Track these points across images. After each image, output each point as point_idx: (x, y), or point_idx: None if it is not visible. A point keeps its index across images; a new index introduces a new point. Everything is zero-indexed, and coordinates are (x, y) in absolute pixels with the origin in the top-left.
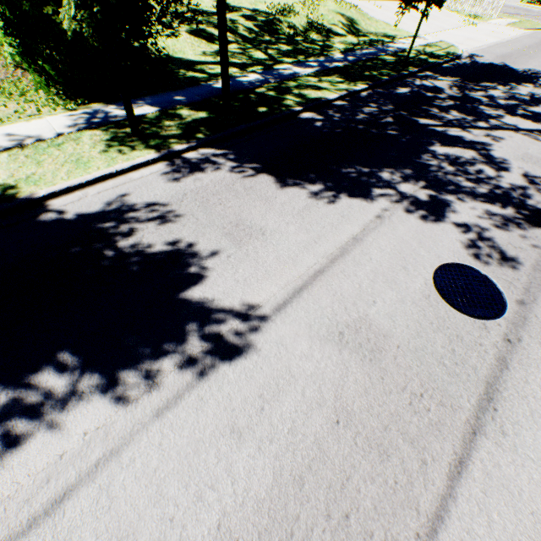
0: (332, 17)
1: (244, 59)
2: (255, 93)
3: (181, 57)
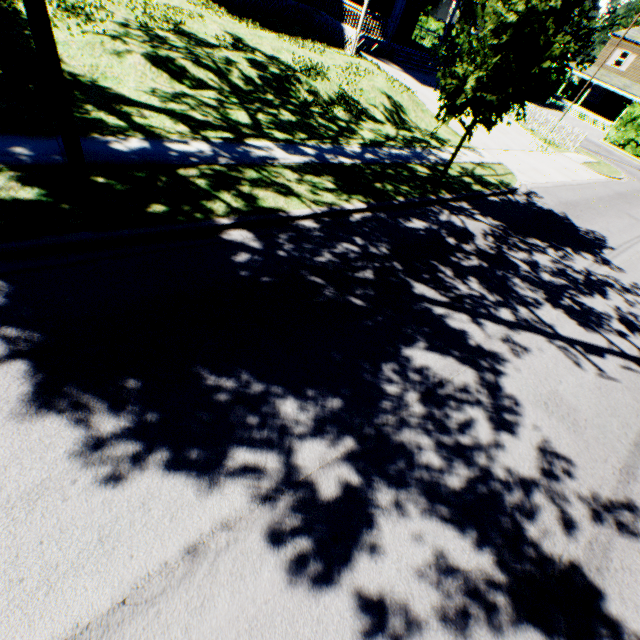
0: (375, 96)
1: (212, 116)
2: (174, 174)
3: (110, 85)
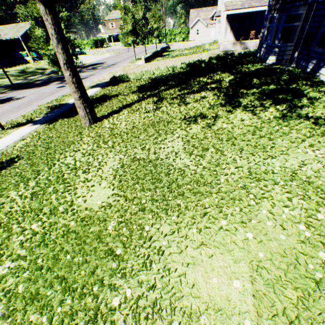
0: (45, 66)
1: (17, 80)
2: (21, 83)
3: None
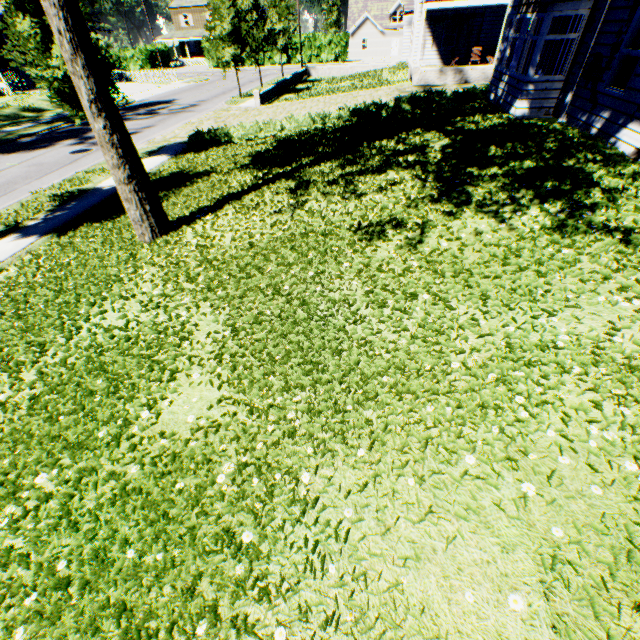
0: (42, 103)
1: None
2: None
3: None
